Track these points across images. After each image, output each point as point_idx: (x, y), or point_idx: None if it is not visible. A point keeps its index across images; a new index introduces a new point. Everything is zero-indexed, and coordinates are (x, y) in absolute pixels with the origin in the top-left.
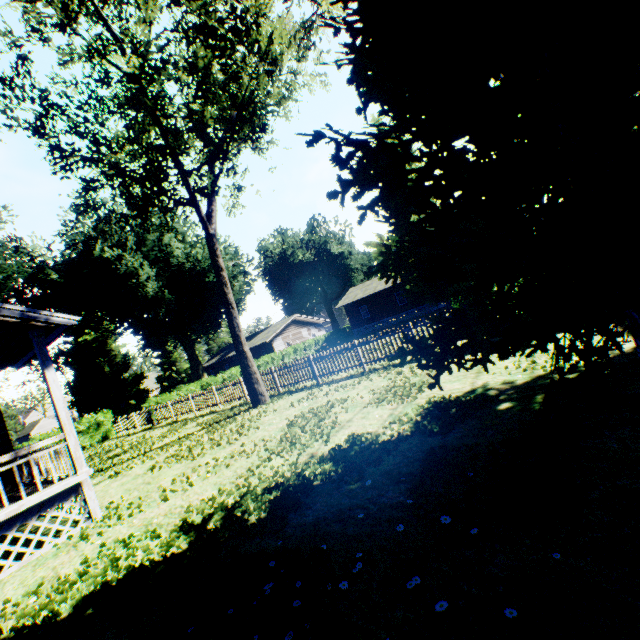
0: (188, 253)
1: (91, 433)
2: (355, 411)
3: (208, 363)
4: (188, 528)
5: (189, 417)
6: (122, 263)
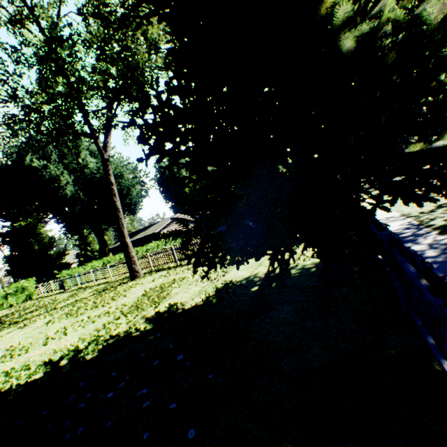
0: (99, 167)
1: (17, 295)
2: (184, 287)
3: (114, 245)
4: (48, 363)
5: (90, 285)
6: (47, 171)
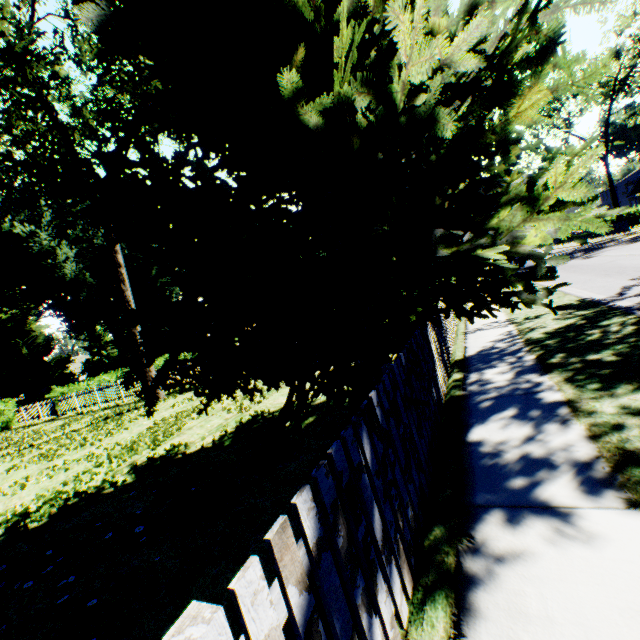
0: None
1: None
2: (204, 418)
3: None
4: None
5: (93, 410)
6: (36, 241)
